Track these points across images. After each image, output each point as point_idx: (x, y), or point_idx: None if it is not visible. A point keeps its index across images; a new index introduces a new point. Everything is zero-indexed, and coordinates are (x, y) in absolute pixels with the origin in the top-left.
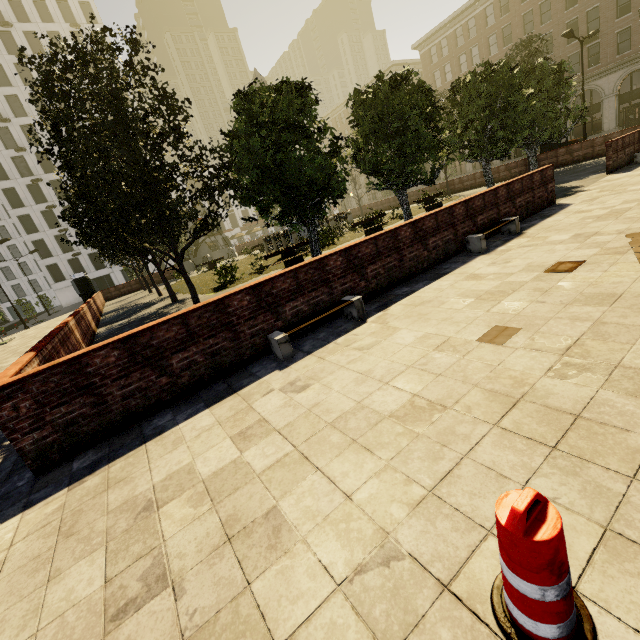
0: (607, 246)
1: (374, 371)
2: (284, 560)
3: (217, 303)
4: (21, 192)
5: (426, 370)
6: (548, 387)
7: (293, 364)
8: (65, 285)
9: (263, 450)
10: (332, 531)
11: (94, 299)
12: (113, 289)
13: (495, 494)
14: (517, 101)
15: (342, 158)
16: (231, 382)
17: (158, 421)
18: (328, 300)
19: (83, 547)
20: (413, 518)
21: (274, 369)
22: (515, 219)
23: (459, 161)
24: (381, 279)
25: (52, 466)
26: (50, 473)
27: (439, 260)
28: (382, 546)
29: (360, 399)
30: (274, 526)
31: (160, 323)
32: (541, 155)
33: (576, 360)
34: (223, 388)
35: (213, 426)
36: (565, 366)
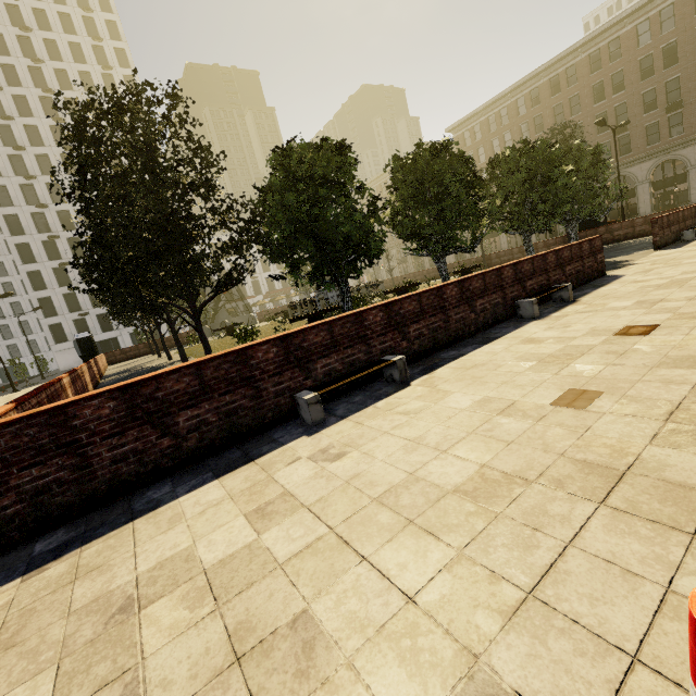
0: (680, 311)
1: (426, 437)
2: (321, 695)
3: (239, 353)
4: (35, 248)
5: (493, 437)
6: (660, 457)
7: (324, 429)
8: (66, 347)
9: (288, 532)
10: (391, 650)
11: (96, 360)
12: (119, 352)
13: (627, 599)
14: (557, 176)
15: (380, 218)
16: (247, 449)
17: (153, 493)
18: (365, 359)
19: (25, 665)
20: (511, 633)
21: (301, 435)
22: (568, 285)
23: (494, 238)
24: (425, 340)
25: (7, 548)
26: (3, 557)
27: (487, 324)
28: (471, 677)
29: (412, 470)
30: (304, 640)
31: (169, 371)
32: (580, 233)
33: (686, 426)
34: (237, 455)
35: (223, 500)
36: (674, 433)
